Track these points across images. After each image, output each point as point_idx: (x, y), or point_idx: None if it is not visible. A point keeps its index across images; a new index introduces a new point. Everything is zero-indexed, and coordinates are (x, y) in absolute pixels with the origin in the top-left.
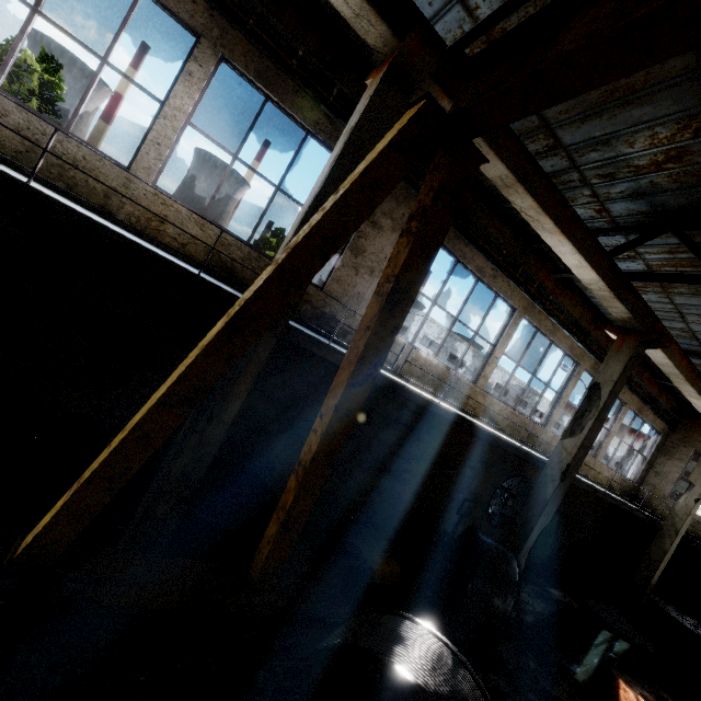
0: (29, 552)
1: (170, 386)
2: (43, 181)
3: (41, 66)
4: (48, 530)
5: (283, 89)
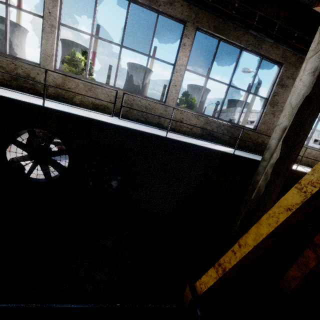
0: (204, 293)
1: (273, 229)
2: (136, 120)
3: (83, 57)
4: (212, 286)
5: (228, 30)
